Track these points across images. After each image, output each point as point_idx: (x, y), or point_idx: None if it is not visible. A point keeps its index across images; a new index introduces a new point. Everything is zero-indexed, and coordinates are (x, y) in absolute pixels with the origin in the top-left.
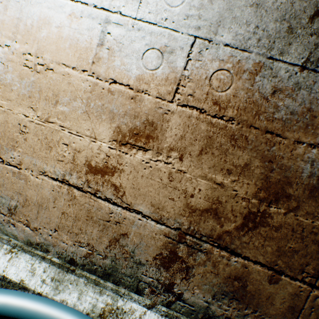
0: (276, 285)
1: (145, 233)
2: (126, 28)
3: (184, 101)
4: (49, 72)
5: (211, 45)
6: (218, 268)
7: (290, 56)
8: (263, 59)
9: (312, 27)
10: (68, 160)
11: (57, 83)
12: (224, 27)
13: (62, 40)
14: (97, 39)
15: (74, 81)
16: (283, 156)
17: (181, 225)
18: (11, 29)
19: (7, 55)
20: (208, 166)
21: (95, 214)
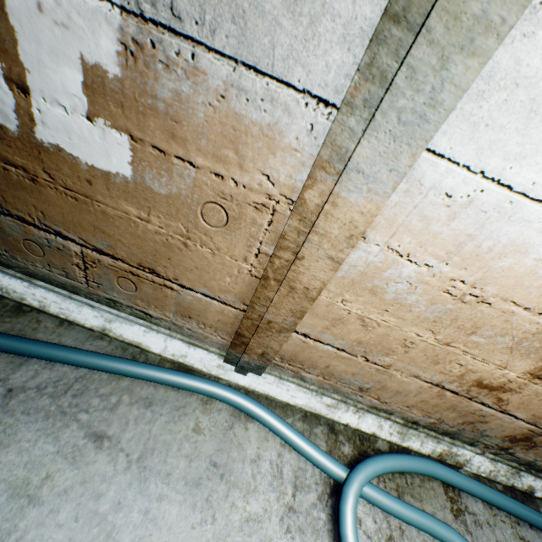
0: None
1: (507, 425)
2: None
3: None
4: (480, 305)
5: None
6: None
7: None
8: None
9: None
10: (453, 374)
11: (485, 317)
12: None
13: (532, 276)
14: None
15: (515, 320)
16: None
17: None
18: (445, 247)
19: (420, 275)
20: None
21: (460, 407)
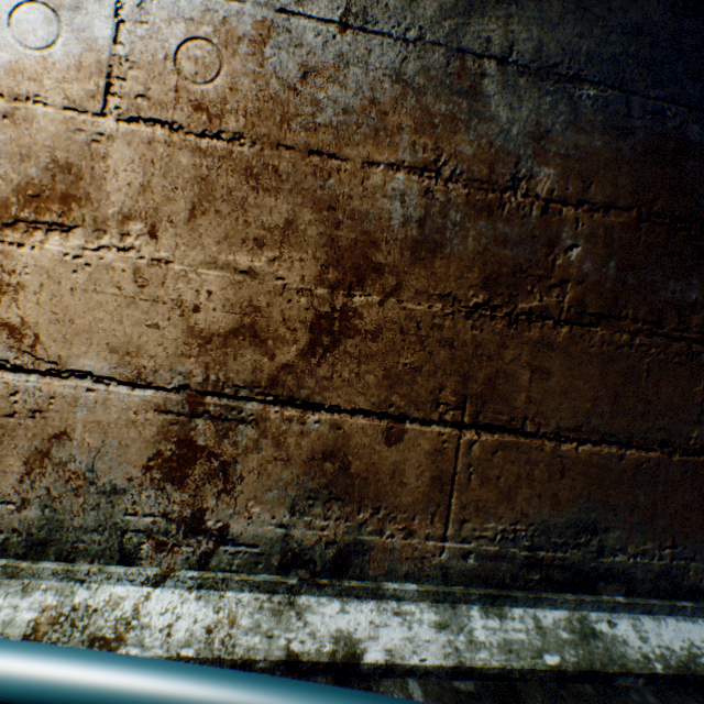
0: (401, 446)
1: (112, 418)
2: None
3: (131, 111)
4: None
5: None
6: (288, 447)
7: (316, 5)
8: (271, 14)
9: None
10: None
11: None
12: None
13: None
14: None
15: None
16: (351, 195)
17: (188, 377)
18: None
19: None
20: (216, 240)
21: None
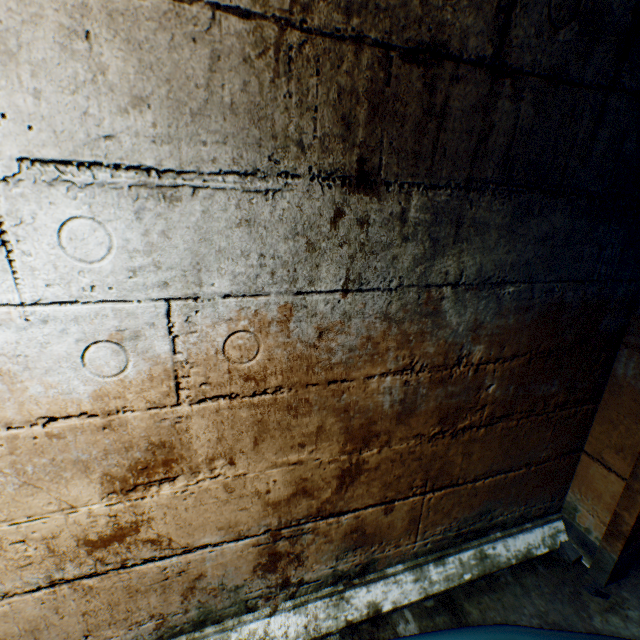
0: (393, 513)
1: (228, 558)
2: (12, 326)
3: (198, 395)
4: None
5: (201, 304)
6: (331, 535)
7: (324, 281)
8: (290, 297)
9: (339, 234)
10: (40, 557)
11: None
12: (210, 270)
13: None
14: None
15: None
16: (358, 399)
17: (269, 525)
18: None
19: None
20: (274, 452)
21: (140, 584)
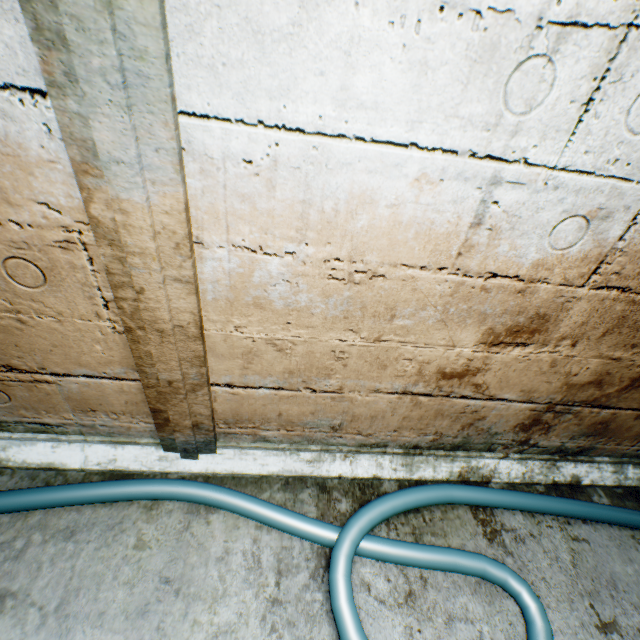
0: (639, 419)
1: (507, 413)
2: (531, 188)
3: (601, 282)
4: (376, 280)
5: None
6: (583, 420)
7: None
8: None
9: None
10: (410, 373)
11: (391, 293)
12: None
13: (400, 227)
14: (470, 216)
15: (422, 285)
16: None
17: (552, 399)
18: (290, 224)
19: (291, 268)
20: (607, 346)
21: (446, 410)
